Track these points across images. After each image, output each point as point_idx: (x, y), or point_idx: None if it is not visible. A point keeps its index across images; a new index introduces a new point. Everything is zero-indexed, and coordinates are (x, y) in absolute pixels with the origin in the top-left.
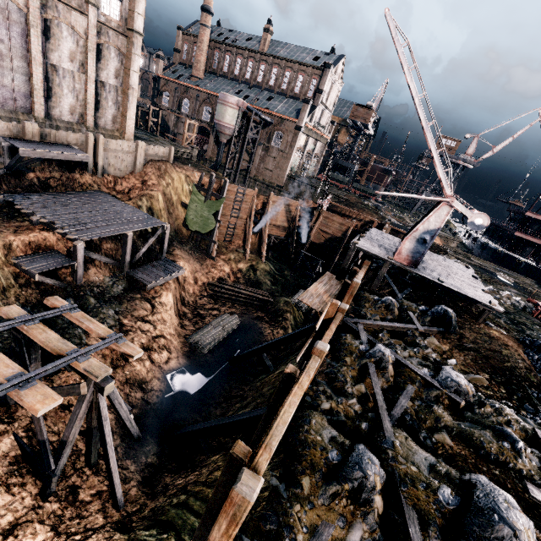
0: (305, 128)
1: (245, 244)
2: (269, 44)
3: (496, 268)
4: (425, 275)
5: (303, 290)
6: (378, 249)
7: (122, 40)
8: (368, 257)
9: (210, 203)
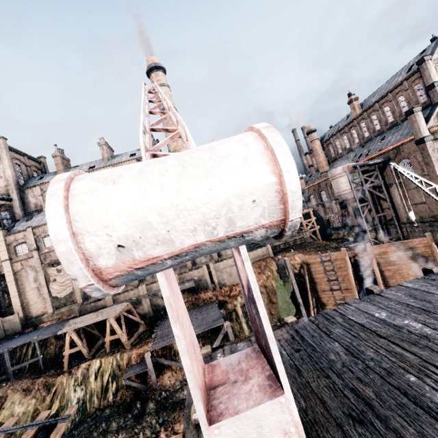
0: (437, 133)
1: None
2: (359, 106)
3: None
4: None
5: None
6: None
7: None
8: None
9: (287, 285)
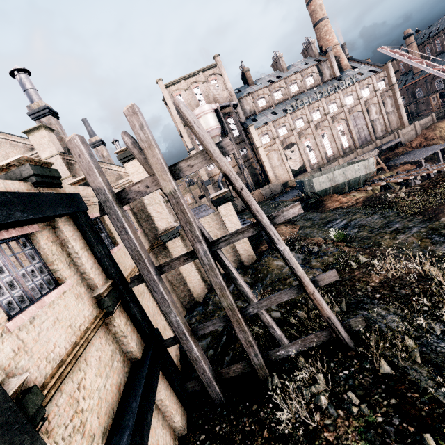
0: None
1: None
2: None
3: None
4: None
5: None
6: None
7: (389, 92)
8: None
9: None
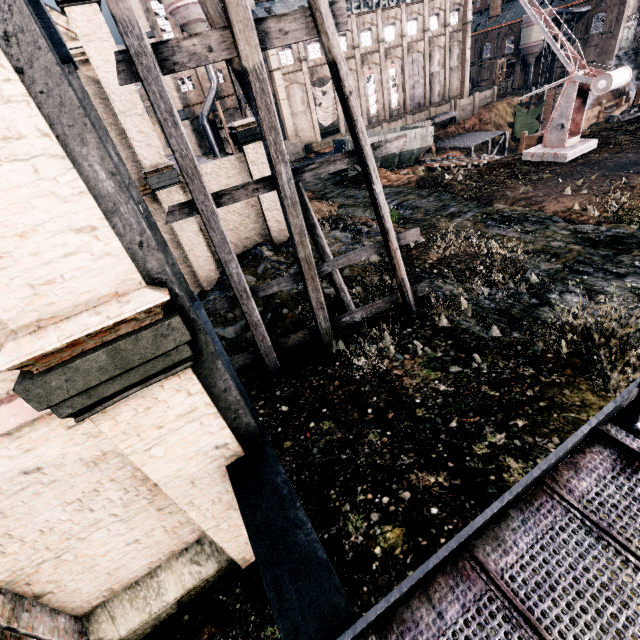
0: None
1: None
2: None
3: None
4: None
5: None
6: None
7: (459, 34)
8: None
9: (533, 111)
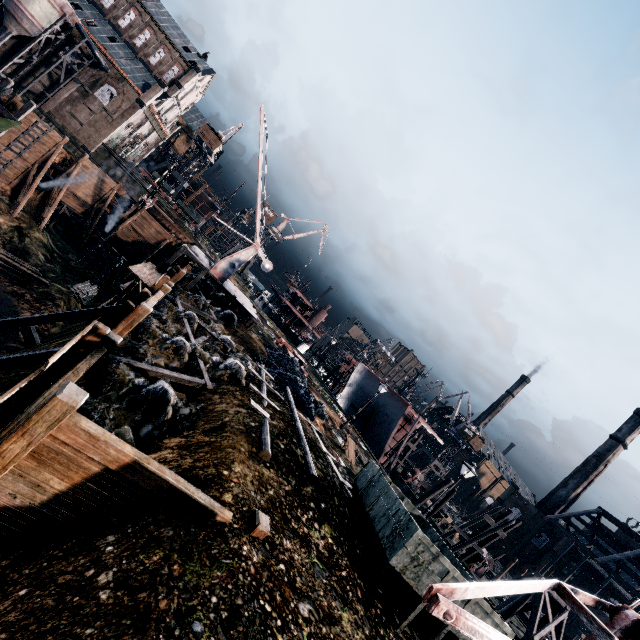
0: (148, 109)
1: (19, 195)
2: None
3: (268, 319)
4: (227, 290)
5: (91, 283)
6: (201, 260)
7: None
8: (190, 264)
9: None
